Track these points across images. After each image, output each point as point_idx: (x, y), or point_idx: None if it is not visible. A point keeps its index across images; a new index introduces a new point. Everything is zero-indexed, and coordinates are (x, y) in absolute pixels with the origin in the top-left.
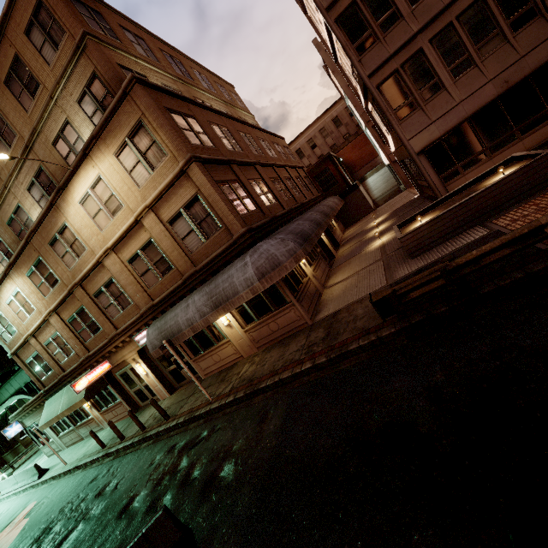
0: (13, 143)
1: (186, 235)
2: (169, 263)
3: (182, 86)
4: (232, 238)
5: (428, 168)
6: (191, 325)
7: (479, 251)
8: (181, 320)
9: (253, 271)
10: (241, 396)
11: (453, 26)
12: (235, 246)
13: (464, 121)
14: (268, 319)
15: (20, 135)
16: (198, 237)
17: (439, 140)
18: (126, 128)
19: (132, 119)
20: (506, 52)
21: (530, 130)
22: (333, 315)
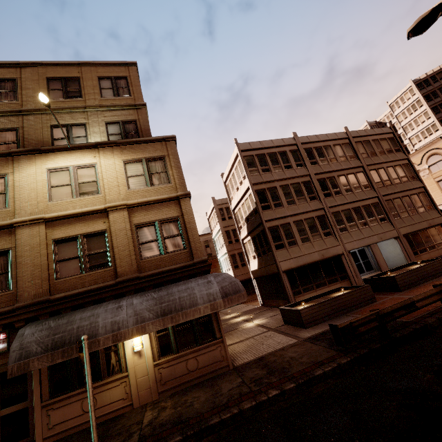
0: (4, 101)
1: (146, 242)
2: (108, 259)
3: None
4: (193, 260)
5: (287, 282)
6: (116, 331)
7: (392, 307)
8: (102, 321)
9: (219, 289)
10: (176, 439)
11: (302, 222)
12: (194, 266)
13: (305, 265)
14: (190, 353)
15: (21, 103)
16: (158, 248)
17: (293, 269)
18: (148, 154)
19: (157, 152)
20: (322, 243)
21: (332, 283)
22: (258, 360)
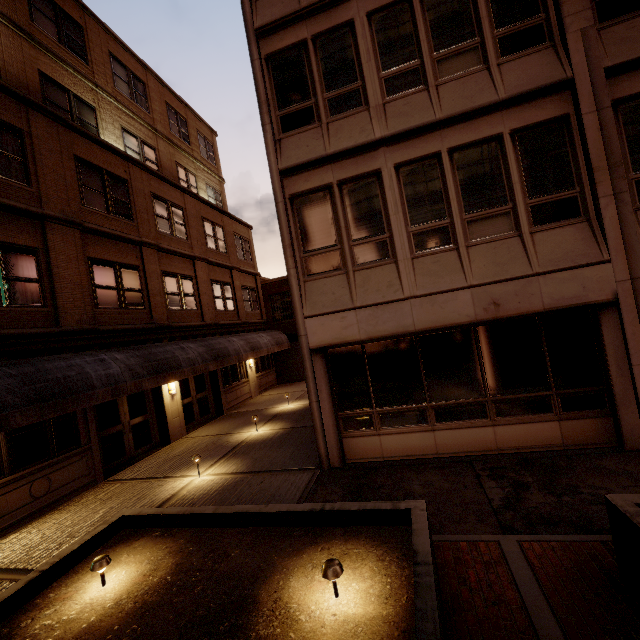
0: None
1: None
2: None
3: (20, 41)
4: None
5: (323, 386)
6: None
7: None
8: None
9: None
10: None
11: (440, 162)
12: None
13: (410, 334)
14: None
15: None
16: None
17: (359, 346)
18: None
19: None
20: (511, 251)
21: (514, 414)
22: None
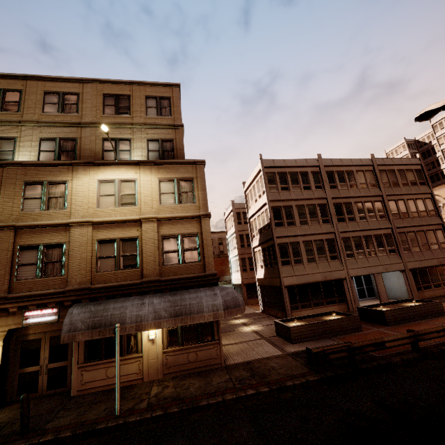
0: (68, 113)
1: (169, 251)
2: (137, 262)
3: None
4: (205, 272)
5: (287, 297)
6: (139, 322)
7: (363, 343)
8: (129, 313)
9: (222, 302)
10: (174, 410)
11: (312, 242)
12: (205, 278)
13: (307, 283)
14: (192, 348)
15: (81, 116)
16: (177, 258)
17: (295, 286)
18: (180, 174)
19: (187, 174)
20: (327, 265)
21: (329, 304)
22: (246, 363)
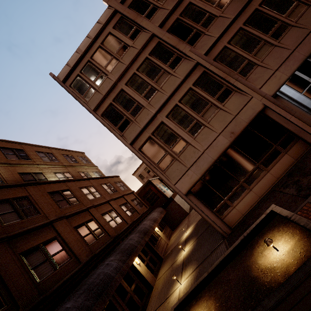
0: None
1: None
2: None
3: (7, 167)
4: None
5: (200, 205)
6: None
7: None
8: None
9: None
10: None
11: (179, 106)
12: None
13: (214, 163)
14: None
15: None
16: None
17: (200, 180)
18: None
19: None
20: (222, 115)
21: (271, 163)
22: None
